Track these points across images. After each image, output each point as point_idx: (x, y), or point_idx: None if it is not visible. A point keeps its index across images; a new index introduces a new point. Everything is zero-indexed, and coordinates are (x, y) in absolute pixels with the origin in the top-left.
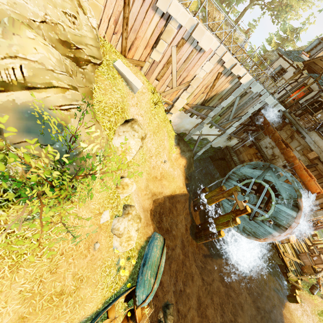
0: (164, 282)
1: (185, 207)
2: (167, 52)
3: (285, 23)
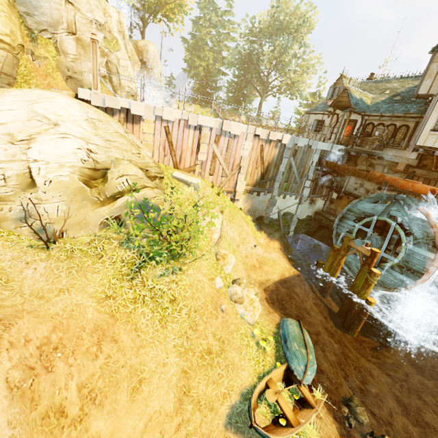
0: (327, 372)
1: (307, 290)
2: (210, 150)
3: (302, 94)
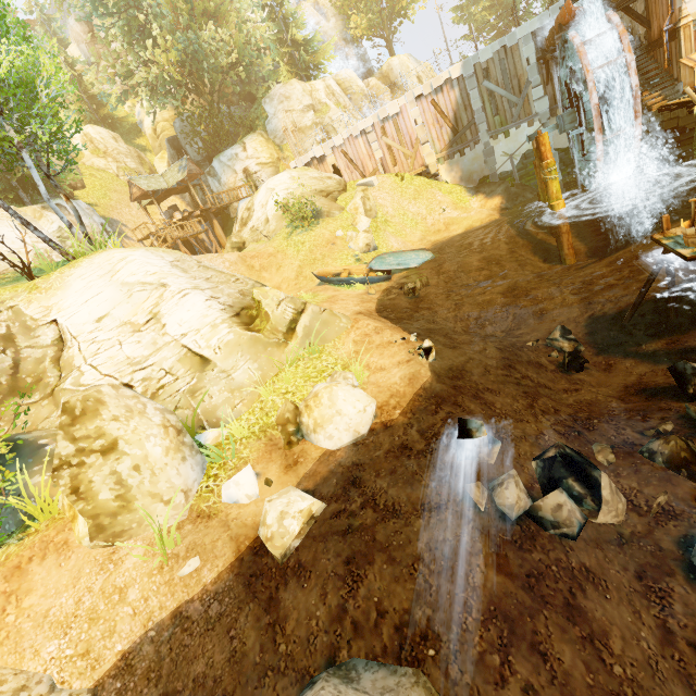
0: (423, 273)
1: (502, 232)
2: (382, 145)
3: None
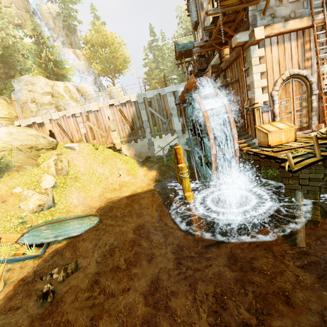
0: (80, 247)
1: (154, 200)
2: (86, 125)
3: None
